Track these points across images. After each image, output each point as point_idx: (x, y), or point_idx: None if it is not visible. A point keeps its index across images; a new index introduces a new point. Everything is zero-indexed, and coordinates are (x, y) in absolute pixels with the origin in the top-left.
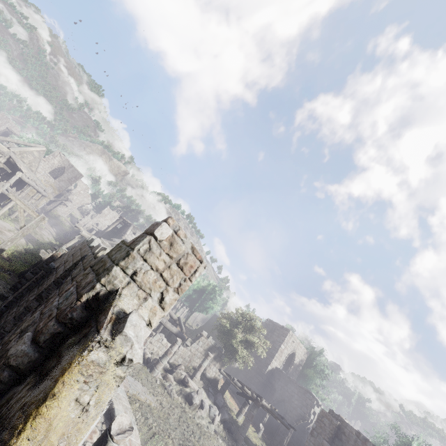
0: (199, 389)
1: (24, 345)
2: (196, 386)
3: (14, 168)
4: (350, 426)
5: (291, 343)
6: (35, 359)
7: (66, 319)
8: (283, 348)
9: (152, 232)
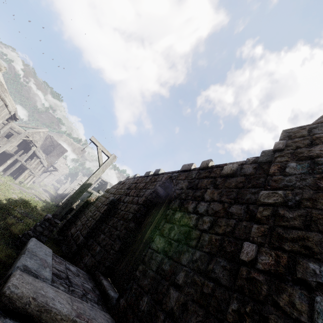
0: None
1: None
2: None
3: (27, 146)
4: None
5: None
6: None
7: None
8: None
9: None
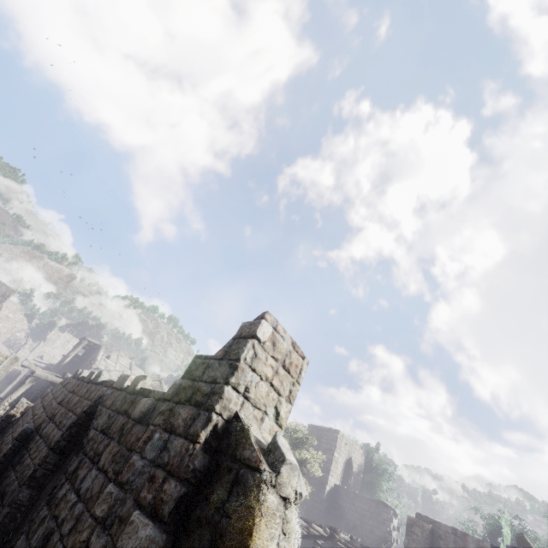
0: None
1: (148, 527)
2: None
3: None
4: (443, 525)
5: (344, 446)
6: (163, 544)
7: (188, 473)
8: (338, 456)
9: (255, 334)
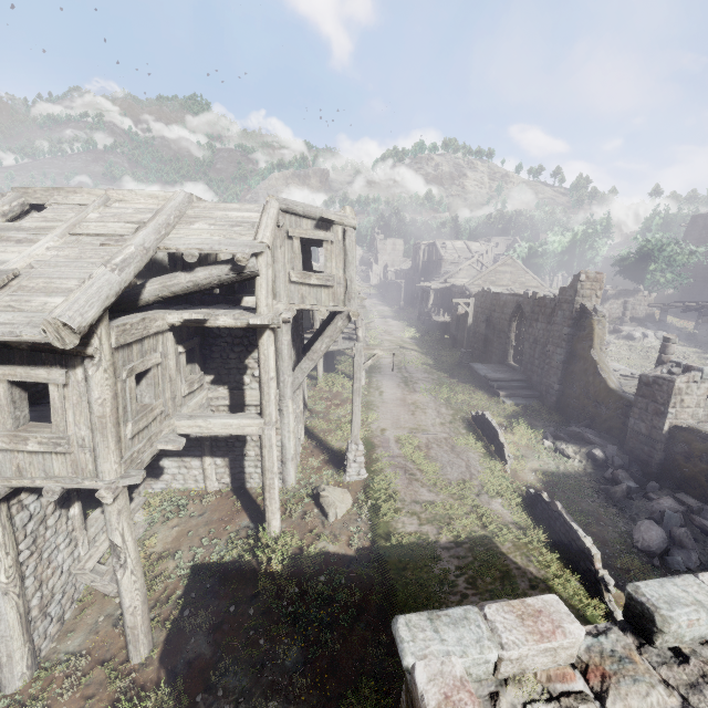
0: (635, 328)
1: (569, 329)
2: (629, 328)
3: None
4: None
5: None
6: (573, 331)
7: (573, 319)
8: None
9: (579, 280)
